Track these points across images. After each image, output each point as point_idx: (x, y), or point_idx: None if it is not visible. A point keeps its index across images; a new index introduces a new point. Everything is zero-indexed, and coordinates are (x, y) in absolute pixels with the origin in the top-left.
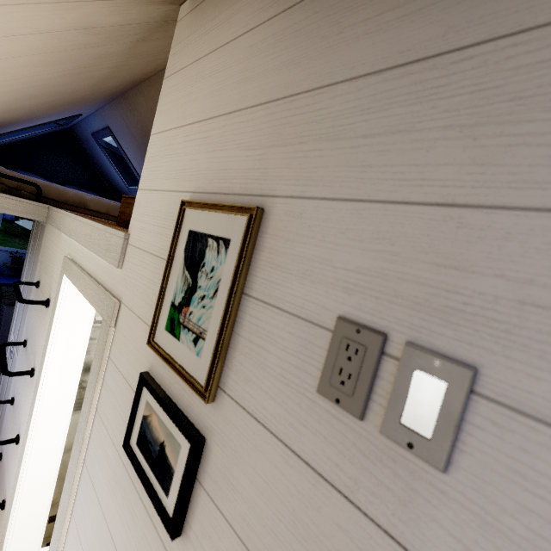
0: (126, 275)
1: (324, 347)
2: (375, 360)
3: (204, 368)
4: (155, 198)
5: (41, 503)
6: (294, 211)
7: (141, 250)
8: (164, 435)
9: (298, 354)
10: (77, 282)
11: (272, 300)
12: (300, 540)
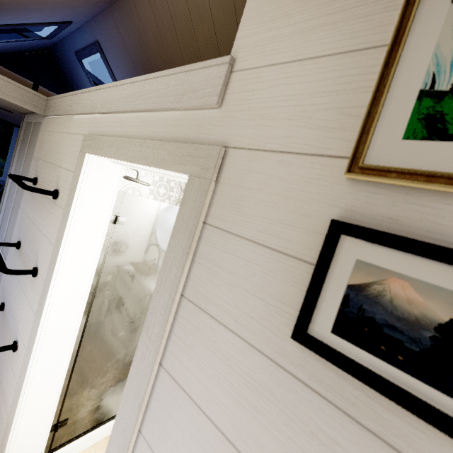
0: (237, 110)
1: None
2: None
3: None
4: None
5: (44, 414)
6: None
7: (275, 64)
8: None
9: None
10: (118, 152)
11: None
12: None
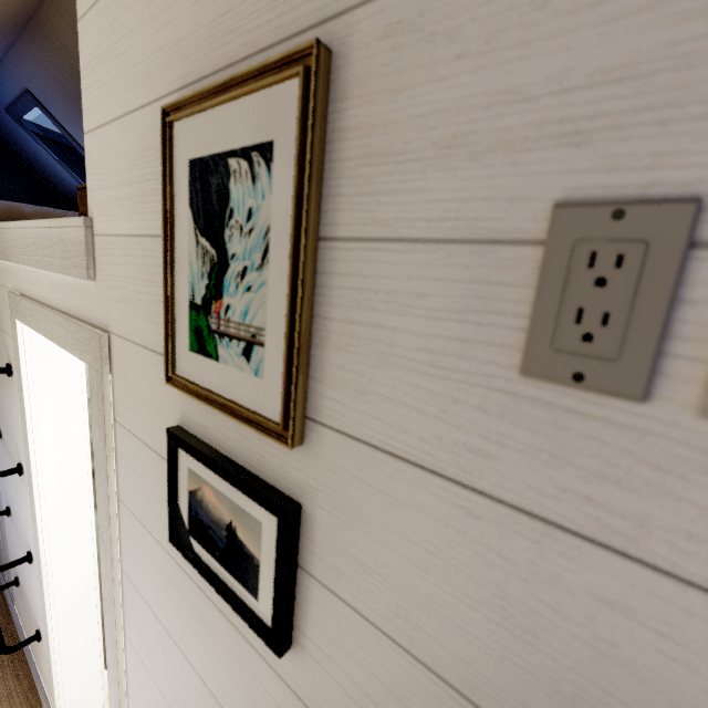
0: (106, 288)
1: (523, 282)
2: (677, 263)
3: (273, 392)
4: (115, 135)
5: (88, 624)
6: (402, 19)
7: (117, 236)
8: (230, 512)
9: (462, 314)
10: (37, 325)
11: (384, 228)
12: (518, 634)
